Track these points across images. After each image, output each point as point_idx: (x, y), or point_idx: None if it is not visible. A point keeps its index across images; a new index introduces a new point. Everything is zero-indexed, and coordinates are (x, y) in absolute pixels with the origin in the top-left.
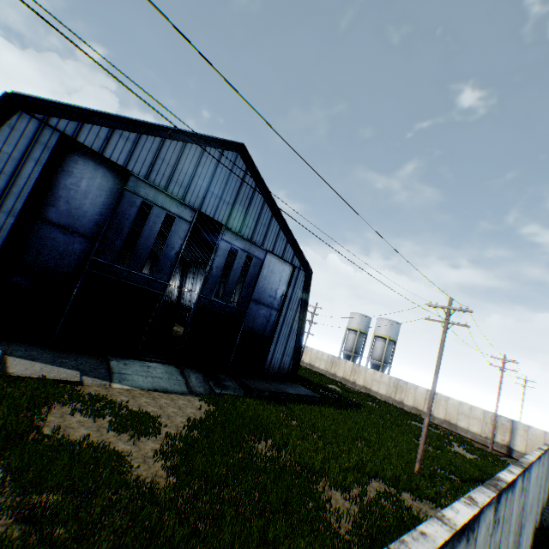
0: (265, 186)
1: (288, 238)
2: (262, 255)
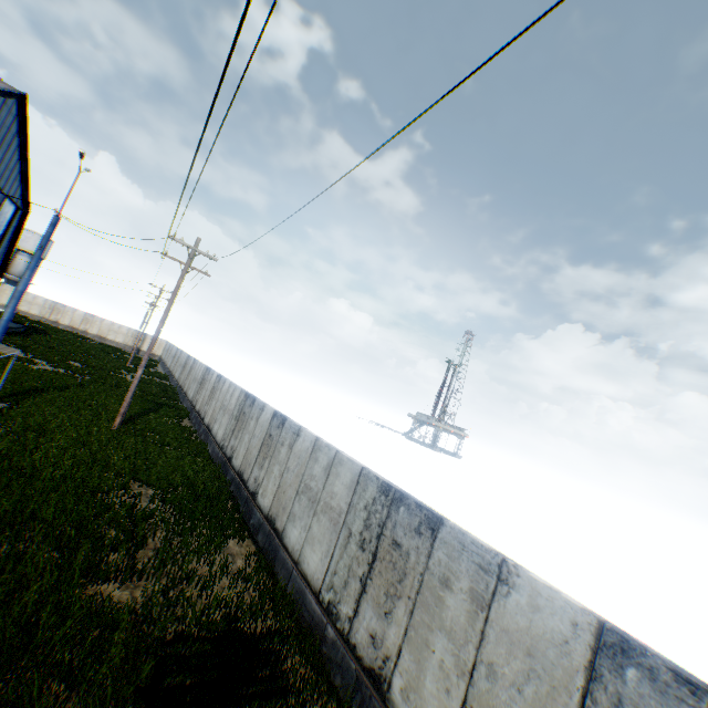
0: (28, 134)
1: (23, 180)
2: (3, 200)
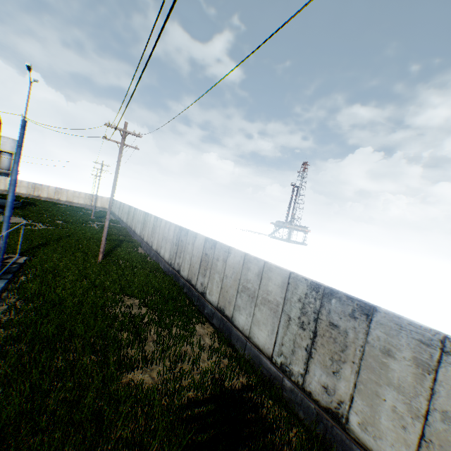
0: None
1: None
2: None
